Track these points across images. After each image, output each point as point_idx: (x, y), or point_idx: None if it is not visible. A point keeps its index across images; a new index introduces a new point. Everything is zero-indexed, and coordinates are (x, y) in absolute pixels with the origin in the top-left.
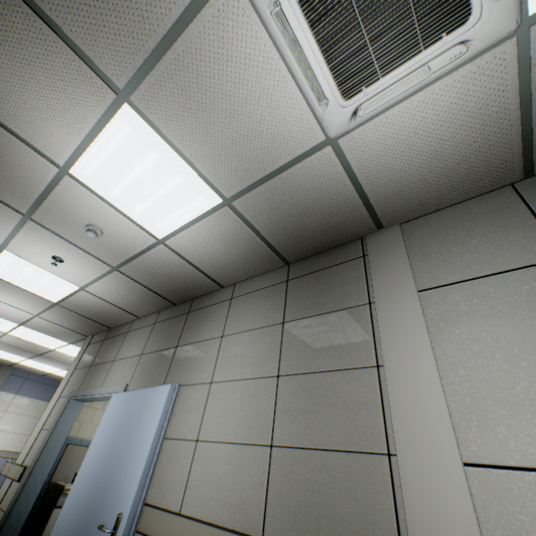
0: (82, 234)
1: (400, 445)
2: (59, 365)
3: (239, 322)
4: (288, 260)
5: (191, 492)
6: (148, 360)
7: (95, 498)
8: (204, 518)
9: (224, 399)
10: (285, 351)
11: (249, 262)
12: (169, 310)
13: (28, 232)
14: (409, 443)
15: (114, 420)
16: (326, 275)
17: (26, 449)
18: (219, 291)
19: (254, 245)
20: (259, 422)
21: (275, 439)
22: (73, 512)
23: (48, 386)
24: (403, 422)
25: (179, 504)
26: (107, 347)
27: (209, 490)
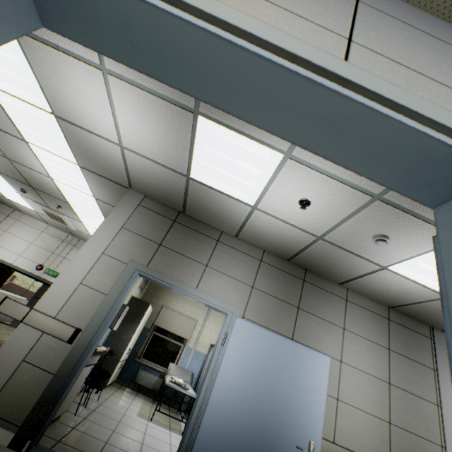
0: (368, 229)
1: (447, 444)
2: None
3: (356, 326)
4: (393, 308)
5: (340, 432)
6: (265, 300)
7: (264, 418)
8: (353, 450)
9: (354, 379)
10: (392, 369)
11: (381, 296)
12: (278, 259)
13: (345, 190)
14: (450, 445)
15: (256, 350)
16: (412, 334)
17: (55, 298)
18: (334, 283)
19: (403, 300)
20: (380, 406)
21: (391, 419)
22: (232, 420)
23: None
24: (448, 436)
25: (332, 437)
26: (186, 238)
27: (354, 434)
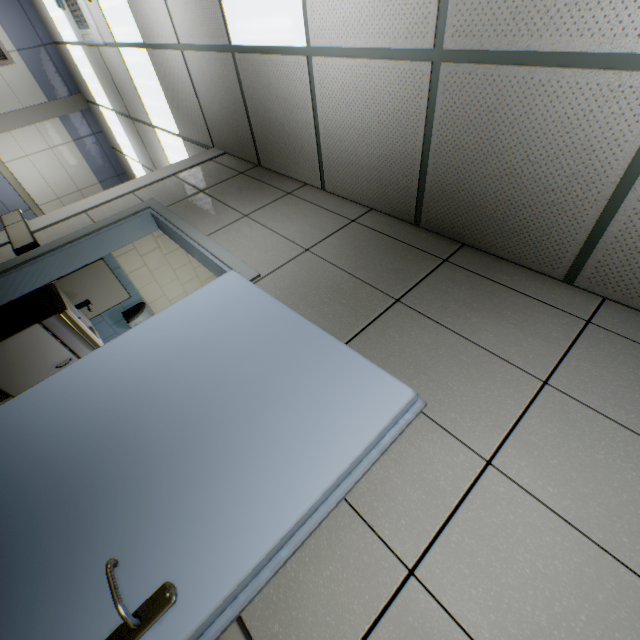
0: None
1: None
2: (141, 153)
3: (612, 394)
4: None
5: None
6: (319, 271)
7: (119, 444)
8: None
9: (534, 550)
10: None
11: None
12: (395, 222)
13: None
14: None
15: (220, 320)
16: None
17: (50, 217)
18: (548, 279)
19: None
20: None
21: None
22: (64, 414)
23: (109, 164)
24: None
25: None
26: (241, 187)
27: None
